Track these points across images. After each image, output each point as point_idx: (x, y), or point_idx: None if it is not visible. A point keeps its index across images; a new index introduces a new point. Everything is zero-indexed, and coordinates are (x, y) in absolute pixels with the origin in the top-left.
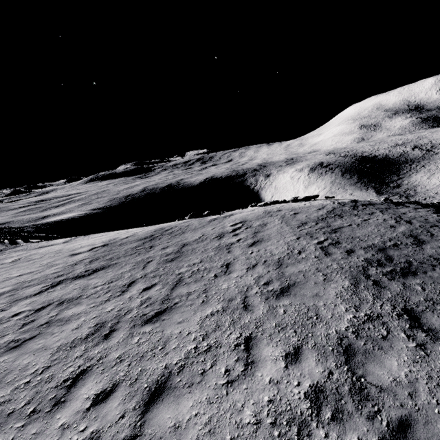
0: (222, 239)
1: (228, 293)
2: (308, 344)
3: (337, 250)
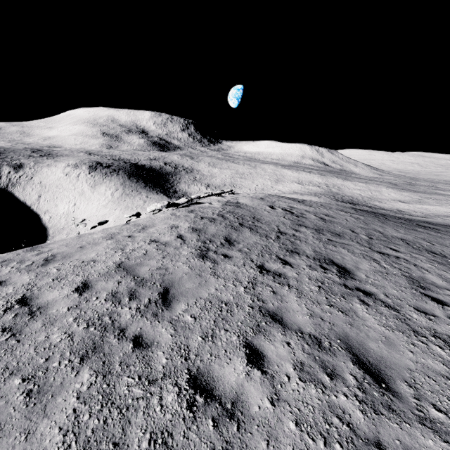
0: (307, 217)
1: (407, 236)
2: (449, 238)
3: (358, 214)
